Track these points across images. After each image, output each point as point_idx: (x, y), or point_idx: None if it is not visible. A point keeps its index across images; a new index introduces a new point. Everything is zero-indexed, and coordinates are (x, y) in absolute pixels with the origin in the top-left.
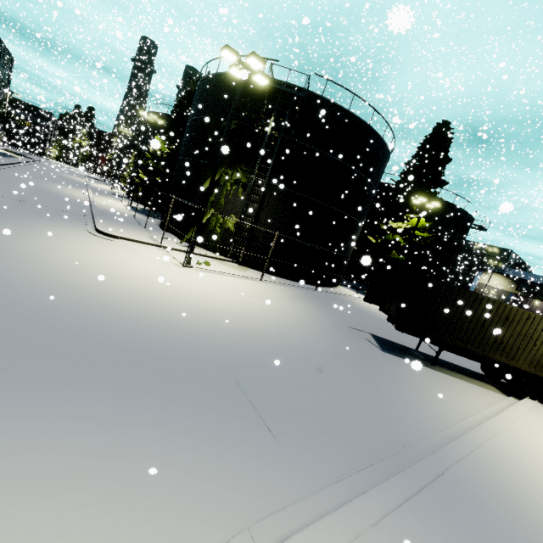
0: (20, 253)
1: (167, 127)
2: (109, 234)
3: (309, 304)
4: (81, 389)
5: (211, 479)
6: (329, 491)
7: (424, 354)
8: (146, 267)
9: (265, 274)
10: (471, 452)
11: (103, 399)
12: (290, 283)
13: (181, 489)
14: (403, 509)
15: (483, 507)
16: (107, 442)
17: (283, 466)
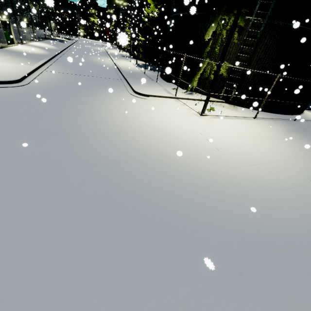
0: (110, 126)
1: None
2: (143, 94)
3: (303, 138)
4: None
5: None
6: None
7: None
8: (180, 122)
9: (250, 110)
10: None
11: None
12: (273, 116)
13: None
14: None
15: None
16: None
17: None
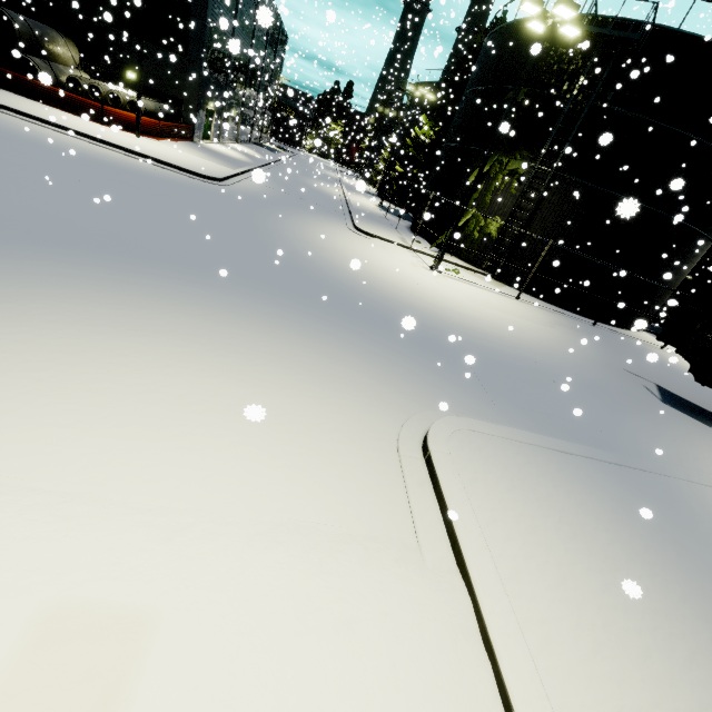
0: (309, 240)
1: (436, 101)
2: (366, 232)
3: (575, 335)
4: (361, 326)
5: (437, 390)
6: (523, 430)
7: None
8: (397, 265)
9: (525, 295)
10: (711, 486)
11: (373, 334)
12: (557, 311)
13: (418, 385)
14: (584, 458)
15: (681, 502)
16: (377, 352)
17: (490, 407)
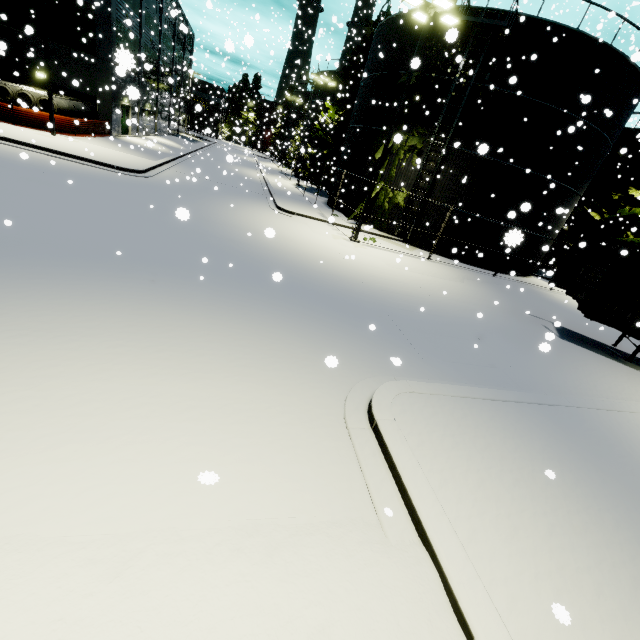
0: (235, 223)
1: (337, 88)
2: (288, 211)
3: (481, 287)
4: (294, 302)
5: (372, 356)
6: (453, 383)
7: (625, 353)
8: (320, 239)
9: (434, 255)
10: (614, 411)
11: (307, 308)
12: (463, 266)
13: (355, 353)
14: (510, 403)
15: (594, 430)
16: (313, 326)
17: (422, 366)
